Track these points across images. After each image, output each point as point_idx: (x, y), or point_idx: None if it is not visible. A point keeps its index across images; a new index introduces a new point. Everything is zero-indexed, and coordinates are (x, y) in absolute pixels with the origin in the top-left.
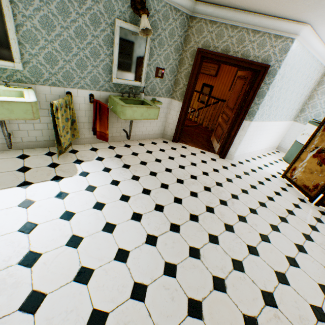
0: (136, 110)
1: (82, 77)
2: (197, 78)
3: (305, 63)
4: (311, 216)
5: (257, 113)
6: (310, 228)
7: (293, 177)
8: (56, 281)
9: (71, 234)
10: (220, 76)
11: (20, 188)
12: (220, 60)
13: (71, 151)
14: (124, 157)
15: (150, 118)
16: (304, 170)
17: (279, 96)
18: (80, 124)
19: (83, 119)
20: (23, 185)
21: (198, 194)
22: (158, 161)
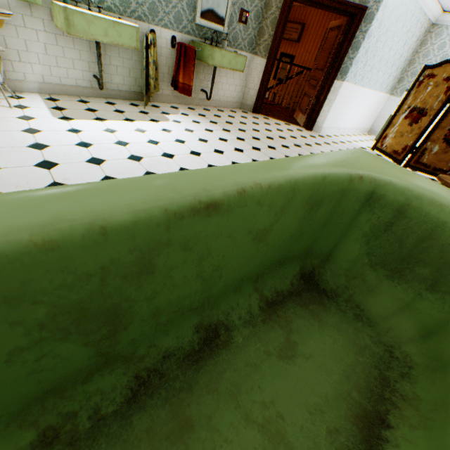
0: (225, 55)
1: (166, 12)
2: (285, 26)
3: (407, 10)
4: None
5: (350, 71)
6: None
7: (383, 146)
8: (194, 167)
9: (190, 150)
10: (303, 42)
11: (127, 122)
12: (312, 2)
13: (152, 106)
14: (207, 117)
15: (237, 69)
16: (395, 135)
17: (375, 52)
18: (160, 76)
19: (163, 69)
20: (127, 120)
21: (290, 147)
22: (243, 124)
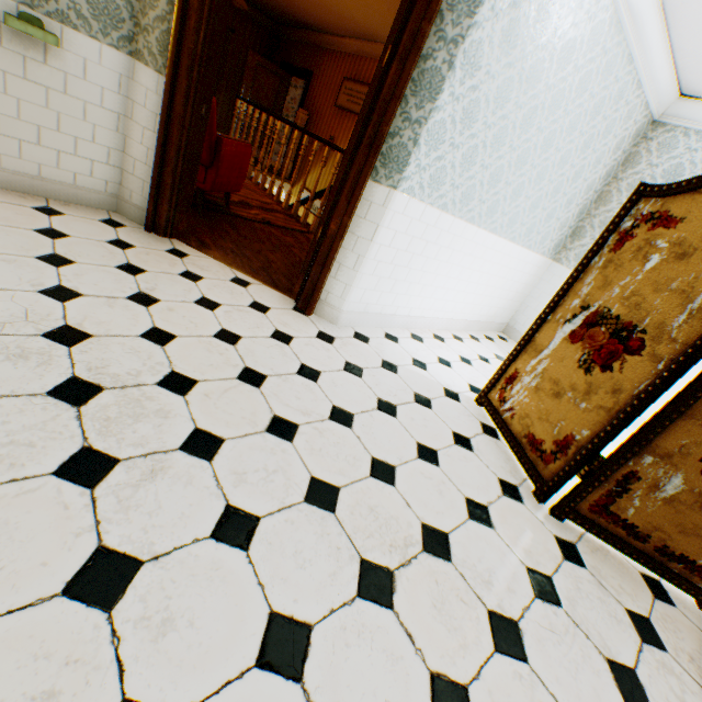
0: None
1: None
2: None
3: (594, 40)
4: (519, 563)
5: (416, 161)
6: (489, 636)
7: (507, 407)
8: None
9: None
10: None
11: None
12: None
13: None
14: None
15: None
16: (540, 385)
17: (502, 133)
18: None
19: None
20: None
21: None
22: None
